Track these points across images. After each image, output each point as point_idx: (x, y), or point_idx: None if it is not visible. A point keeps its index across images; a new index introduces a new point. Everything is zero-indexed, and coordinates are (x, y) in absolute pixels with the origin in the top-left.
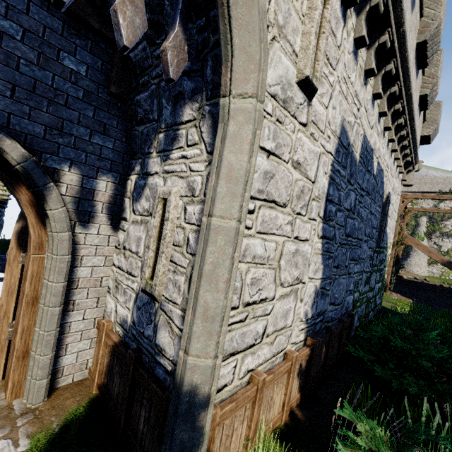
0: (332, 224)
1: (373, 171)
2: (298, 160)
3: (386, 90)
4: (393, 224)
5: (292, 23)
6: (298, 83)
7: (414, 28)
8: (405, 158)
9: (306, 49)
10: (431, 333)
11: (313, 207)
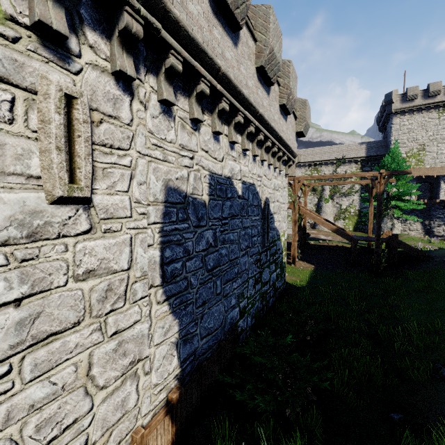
0: (182, 277)
1: (237, 193)
2: (88, 269)
3: (231, 119)
4: (283, 215)
5: (13, 151)
6: (53, 203)
7: (246, 57)
8: (282, 158)
9: (49, 168)
10: (288, 337)
11: (138, 288)
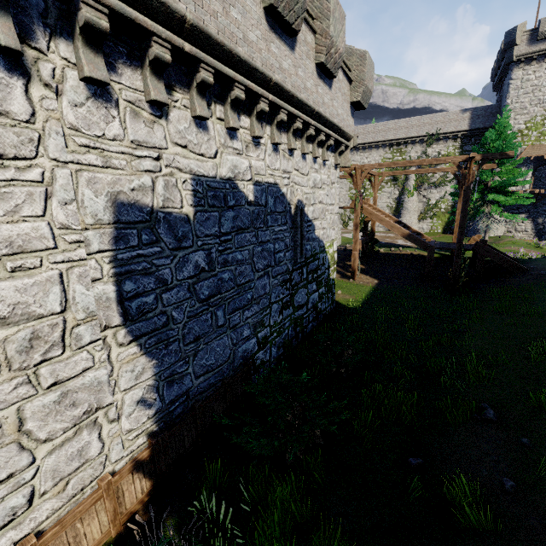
0: (157, 312)
1: (245, 199)
2: None
3: (227, 94)
4: (330, 220)
5: None
6: None
7: None
8: (327, 142)
9: None
10: (303, 375)
11: (83, 332)
